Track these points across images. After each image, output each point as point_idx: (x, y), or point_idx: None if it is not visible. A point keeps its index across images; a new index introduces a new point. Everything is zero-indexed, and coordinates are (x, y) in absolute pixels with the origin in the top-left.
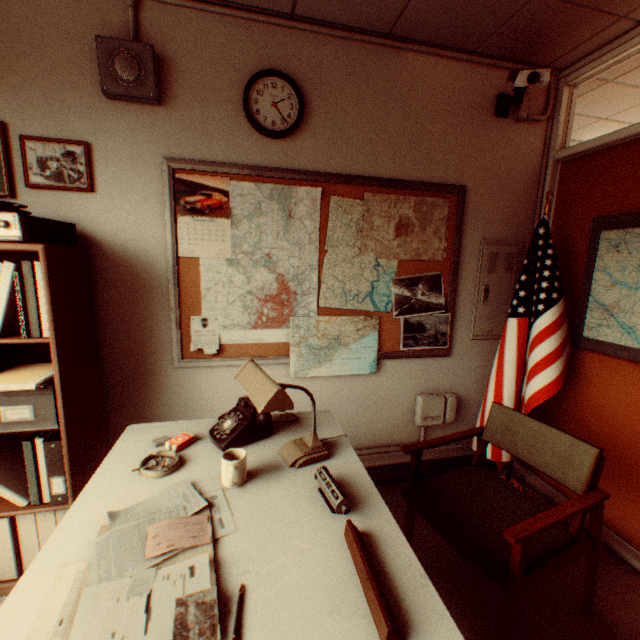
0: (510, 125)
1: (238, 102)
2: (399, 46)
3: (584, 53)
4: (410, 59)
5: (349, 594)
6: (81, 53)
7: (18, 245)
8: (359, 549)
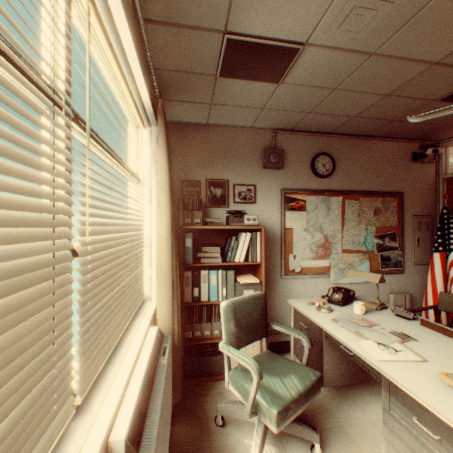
0: (419, 164)
1: (308, 165)
2: (370, 139)
3: (451, 136)
4: (374, 142)
5: (437, 334)
6: (255, 153)
7: (256, 226)
8: (433, 323)
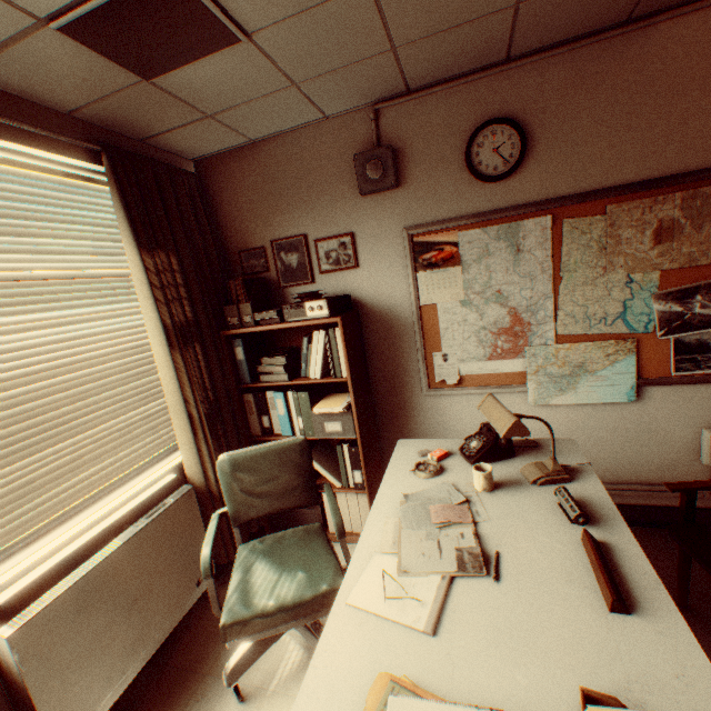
0: None
1: (460, 161)
2: (643, 25)
3: None
4: (662, 31)
5: (581, 576)
6: (343, 169)
7: (327, 320)
8: (591, 549)
